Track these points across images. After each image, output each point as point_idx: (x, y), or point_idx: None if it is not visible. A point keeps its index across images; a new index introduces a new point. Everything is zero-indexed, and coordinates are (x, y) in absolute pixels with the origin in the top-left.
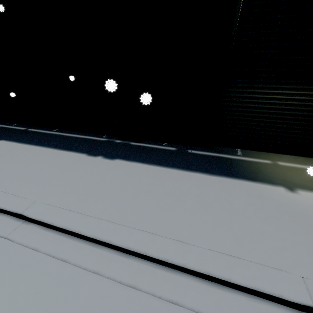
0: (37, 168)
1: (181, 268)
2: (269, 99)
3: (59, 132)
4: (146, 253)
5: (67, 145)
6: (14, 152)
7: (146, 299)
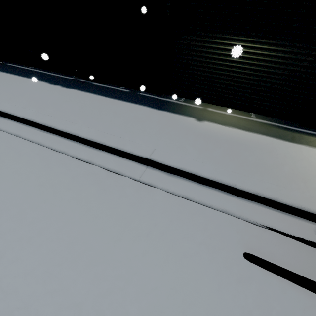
0: (0, 84)
1: (77, 138)
2: (206, 47)
3: (34, 69)
4: (56, 127)
5: (35, 76)
6: None
7: (46, 150)
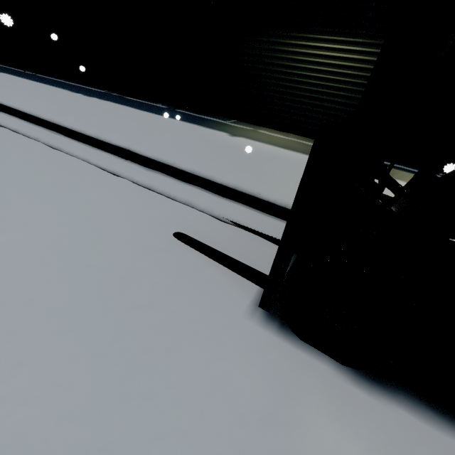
0: (13, 85)
1: (60, 128)
2: (260, 49)
3: (65, 81)
4: (40, 115)
5: (60, 85)
6: (5, 78)
7: (20, 136)
